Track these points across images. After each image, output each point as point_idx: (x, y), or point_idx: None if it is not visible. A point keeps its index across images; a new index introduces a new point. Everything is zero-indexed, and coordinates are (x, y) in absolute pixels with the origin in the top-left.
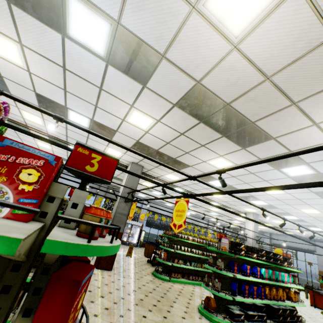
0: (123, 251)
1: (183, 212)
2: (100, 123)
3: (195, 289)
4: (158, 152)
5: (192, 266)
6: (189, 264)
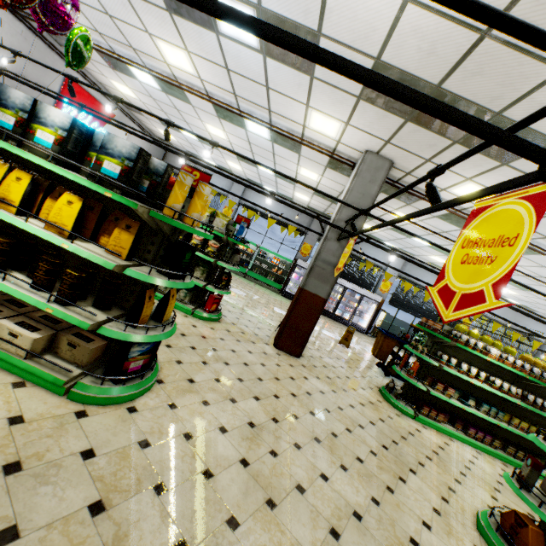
0: (338, 334)
1: (501, 247)
2: (277, 16)
3: (476, 461)
4: (441, 97)
5: (480, 411)
6: (474, 405)
